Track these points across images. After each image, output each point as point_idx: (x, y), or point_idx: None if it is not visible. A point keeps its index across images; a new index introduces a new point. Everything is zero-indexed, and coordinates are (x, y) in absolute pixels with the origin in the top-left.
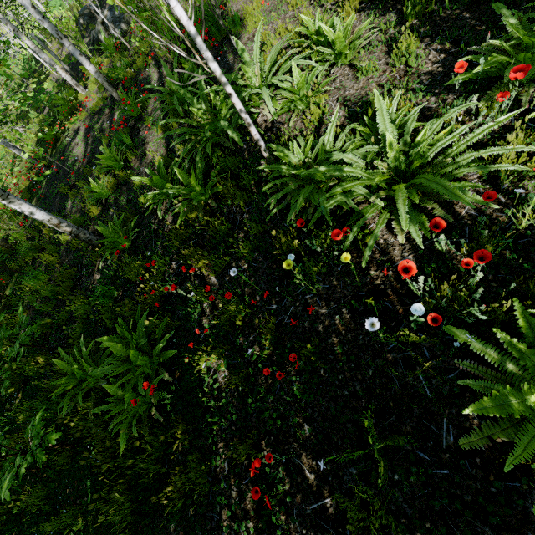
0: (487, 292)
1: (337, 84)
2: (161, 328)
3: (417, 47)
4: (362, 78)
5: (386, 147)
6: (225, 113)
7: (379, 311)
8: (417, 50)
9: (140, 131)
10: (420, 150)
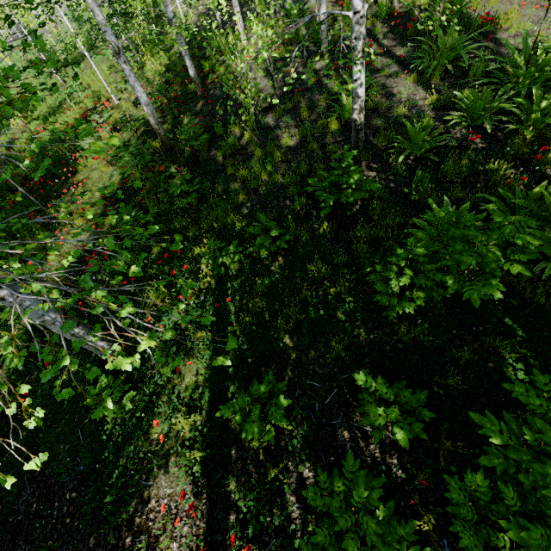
0: None
1: None
2: None
3: None
4: None
5: None
6: (548, 70)
7: None
8: None
9: (372, 78)
10: None
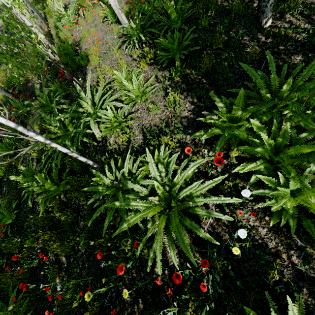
0: (220, 298)
1: (138, 114)
2: (24, 307)
3: (180, 97)
4: (151, 113)
5: (155, 188)
6: (72, 129)
7: (160, 304)
8: (180, 99)
9: (27, 126)
10: (175, 189)
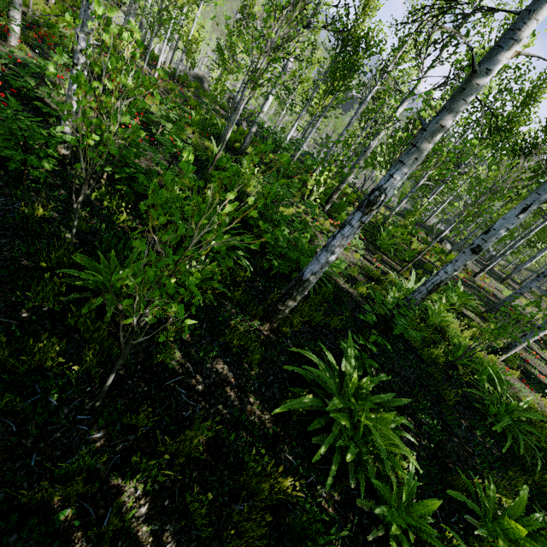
0: None
1: (61, 30)
2: None
3: None
4: None
5: None
6: None
7: None
8: None
9: None
10: None
